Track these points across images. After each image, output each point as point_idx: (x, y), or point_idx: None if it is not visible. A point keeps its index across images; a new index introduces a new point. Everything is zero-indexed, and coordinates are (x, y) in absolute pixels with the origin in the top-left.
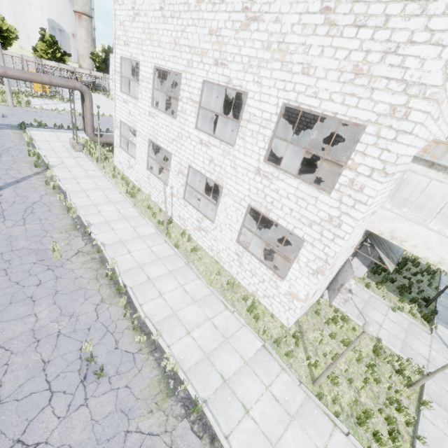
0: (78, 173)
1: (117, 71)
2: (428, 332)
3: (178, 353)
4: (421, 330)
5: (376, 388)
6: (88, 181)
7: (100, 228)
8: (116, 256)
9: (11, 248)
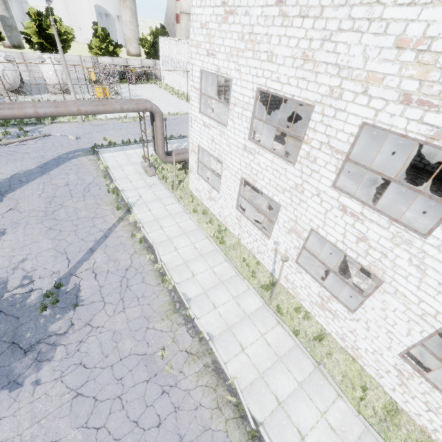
0: (158, 212)
1: (195, 87)
2: None
3: None
4: None
5: None
6: (170, 223)
7: (200, 305)
8: (230, 358)
9: (119, 354)
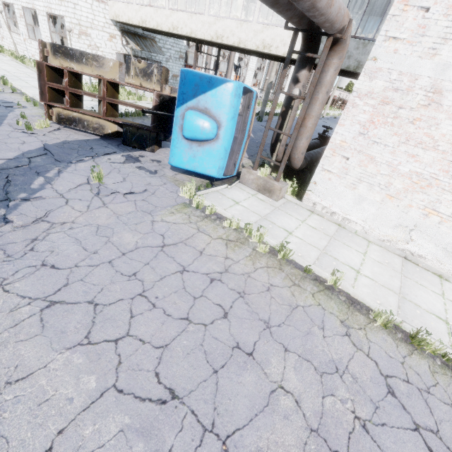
0: None
1: None
2: None
3: None
4: None
5: None
6: None
7: None
8: None
9: None
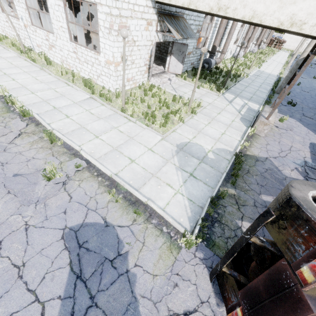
0: None
1: None
2: (217, 95)
3: (22, 99)
4: (213, 95)
5: (167, 111)
6: None
7: None
8: None
9: None
